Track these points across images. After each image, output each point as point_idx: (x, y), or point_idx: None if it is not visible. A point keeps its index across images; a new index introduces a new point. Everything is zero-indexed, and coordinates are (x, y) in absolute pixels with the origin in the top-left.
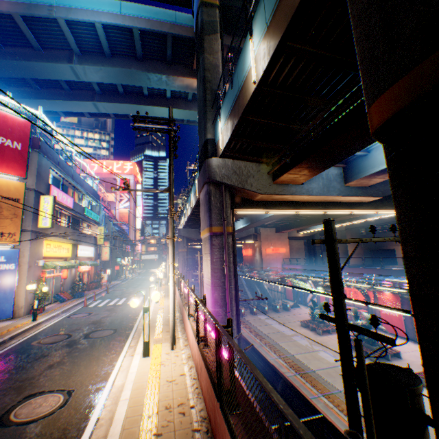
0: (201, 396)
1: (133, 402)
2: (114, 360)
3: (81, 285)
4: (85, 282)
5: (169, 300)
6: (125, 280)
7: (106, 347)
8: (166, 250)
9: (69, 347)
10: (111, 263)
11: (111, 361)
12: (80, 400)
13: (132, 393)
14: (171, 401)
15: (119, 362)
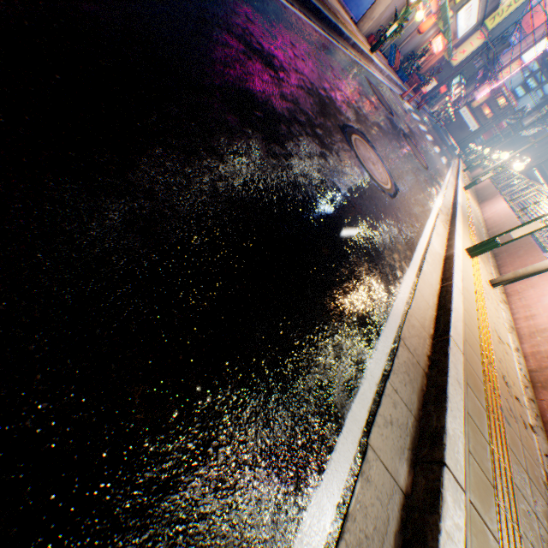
0: (541, 428)
1: (467, 309)
2: (428, 206)
3: (415, 65)
4: (419, 67)
5: (473, 204)
6: (430, 115)
7: (420, 177)
8: (511, 135)
9: (391, 127)
10: (451, 75)
11: (425, 202)
12: (403, 213)
13: (463, 290)
14: (505, 375)
15: (432, 216)
